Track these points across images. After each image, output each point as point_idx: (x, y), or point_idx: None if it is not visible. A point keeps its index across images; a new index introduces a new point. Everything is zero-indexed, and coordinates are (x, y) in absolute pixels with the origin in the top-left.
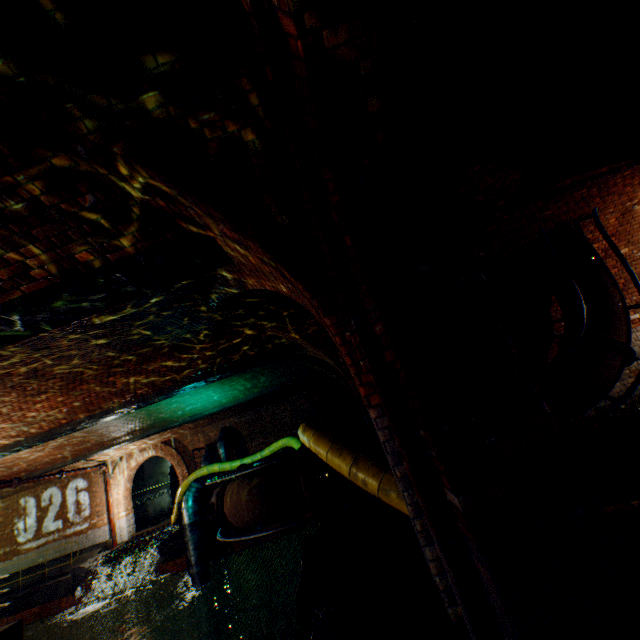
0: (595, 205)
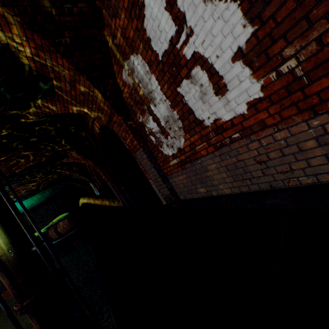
0: None
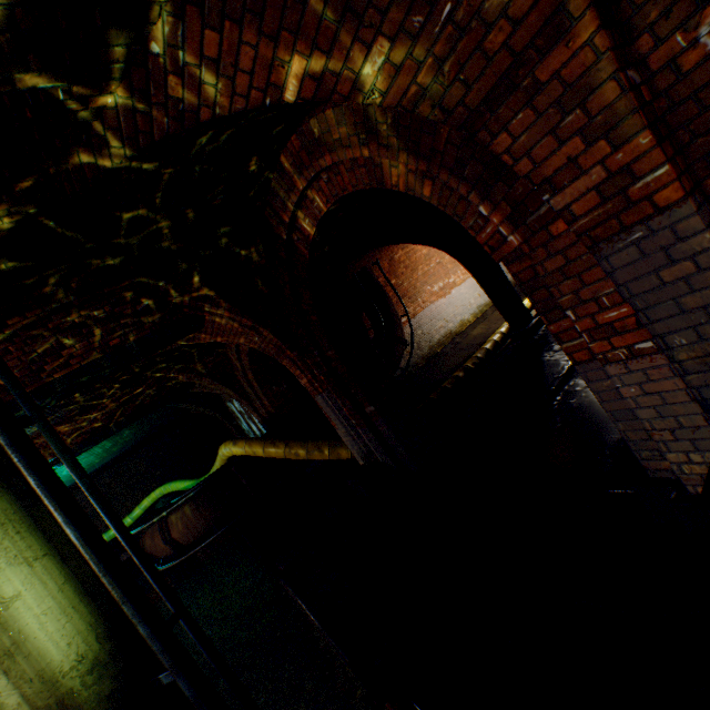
0: (378, 257)
